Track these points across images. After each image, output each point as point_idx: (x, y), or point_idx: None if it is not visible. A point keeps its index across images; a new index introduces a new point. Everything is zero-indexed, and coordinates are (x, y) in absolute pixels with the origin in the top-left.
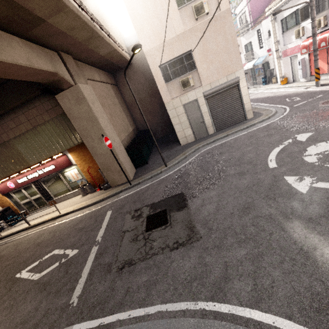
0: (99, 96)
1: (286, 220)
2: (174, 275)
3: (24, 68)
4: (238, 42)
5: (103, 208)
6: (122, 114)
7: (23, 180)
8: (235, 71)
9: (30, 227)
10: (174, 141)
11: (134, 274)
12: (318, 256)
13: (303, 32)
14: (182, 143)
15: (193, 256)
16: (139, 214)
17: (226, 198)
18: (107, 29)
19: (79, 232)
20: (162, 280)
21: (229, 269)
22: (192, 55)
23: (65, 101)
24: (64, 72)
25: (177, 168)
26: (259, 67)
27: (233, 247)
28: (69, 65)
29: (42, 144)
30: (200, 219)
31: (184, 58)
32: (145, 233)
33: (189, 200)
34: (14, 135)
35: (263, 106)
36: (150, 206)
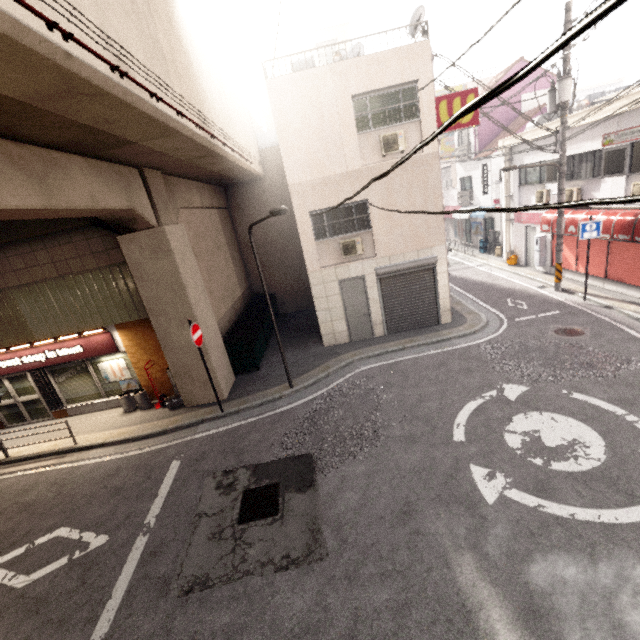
0: (195, 237)
1: (455, 548)
2: (275, 620)
3: (82, 210)
4: (453, 166)
5: (164, 451)
6: (228, 266)
7: (12, 363)
8: (432, 246)
9: (8, 463)
10: (313, 330)
11: (209, 606)
12: (482, 621)
13: (547, 197)
14: (326, 343)
15: (309, 588)
16: (230, 481)
17: (379, 484)
18: (232, 135)
19: (114, 496)
20: (254, 626)
21: (360, 622)
22: (367, 207)
23: (133, 249)
24: (144, 204)
25: (310, 397)
26: (479, 221)
27: (372, 583)
28: (155, 190)
29: (69, 307)
30: (332, 517)
31: (354, 209)
32: (237, 526)
33: (320, 474)
34: (17, 282)
35: (471, 303)
36: (252, 470)
